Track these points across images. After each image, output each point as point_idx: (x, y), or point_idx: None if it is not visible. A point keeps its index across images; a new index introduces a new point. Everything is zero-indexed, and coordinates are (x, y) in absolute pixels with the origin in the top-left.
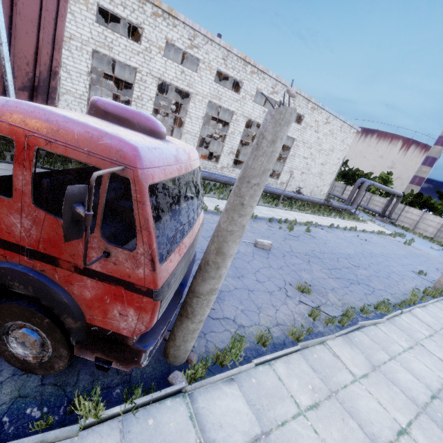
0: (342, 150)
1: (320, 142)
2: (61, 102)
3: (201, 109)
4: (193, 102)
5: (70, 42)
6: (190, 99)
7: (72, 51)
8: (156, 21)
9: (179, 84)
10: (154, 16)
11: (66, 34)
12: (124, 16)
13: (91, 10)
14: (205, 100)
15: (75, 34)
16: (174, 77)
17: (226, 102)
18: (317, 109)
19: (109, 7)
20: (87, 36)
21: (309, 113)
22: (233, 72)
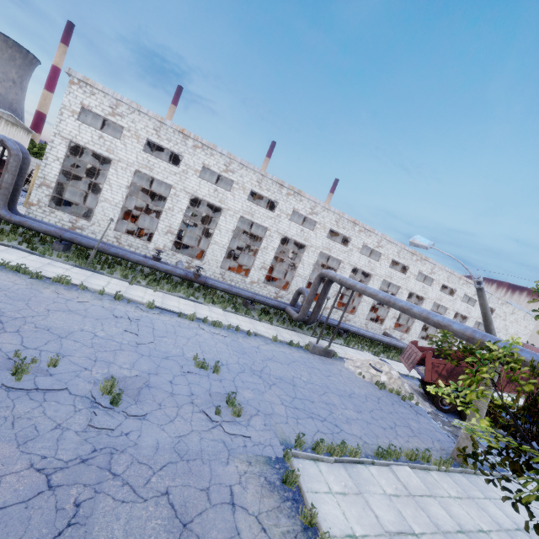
0: (525, 334)
1: (506, 327)
2: (360, 306)
3: (428, 306)
4: (425, 303)
5: (374, 277)
6: (423, 301)
7: (374, 281)
8: (416, 262)
9: (420, 293)
10: (416, 260)
11: (374, 273)
12: (402, 262)
13: (388, 261)
14: (432, 301)
15: (378, 273)
16: (417, 290)
17: (444, 302)
18: (505, 303)
19: (396, 260)
20: (383, 273)
21: (499, 307)
22: (451, 284)
